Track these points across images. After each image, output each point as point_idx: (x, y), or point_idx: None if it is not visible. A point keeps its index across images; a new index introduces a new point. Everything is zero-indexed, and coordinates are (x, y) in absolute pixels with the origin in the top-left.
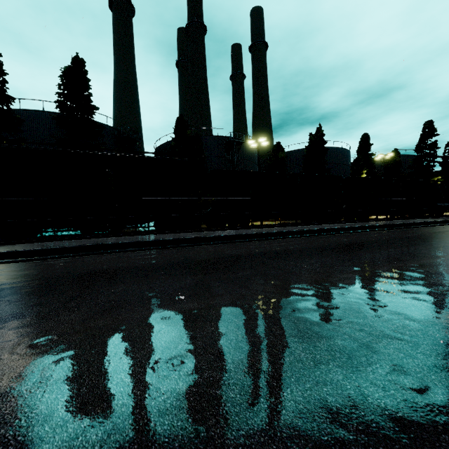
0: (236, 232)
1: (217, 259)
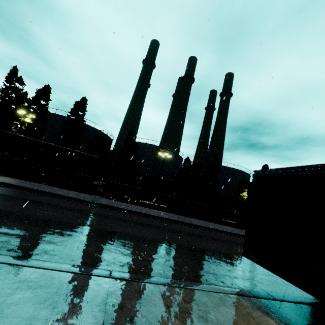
0: (85, 197)
1: (16, 197)
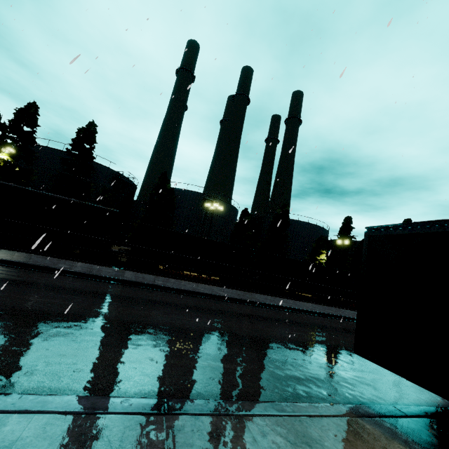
0: (101, 271)
1: None
